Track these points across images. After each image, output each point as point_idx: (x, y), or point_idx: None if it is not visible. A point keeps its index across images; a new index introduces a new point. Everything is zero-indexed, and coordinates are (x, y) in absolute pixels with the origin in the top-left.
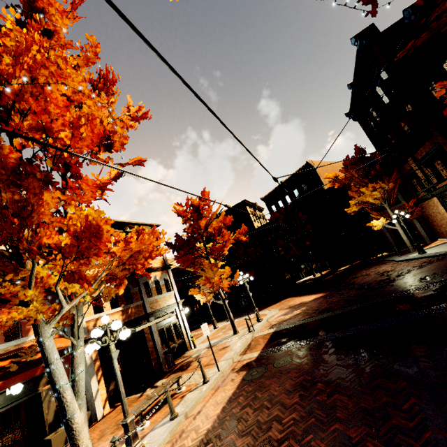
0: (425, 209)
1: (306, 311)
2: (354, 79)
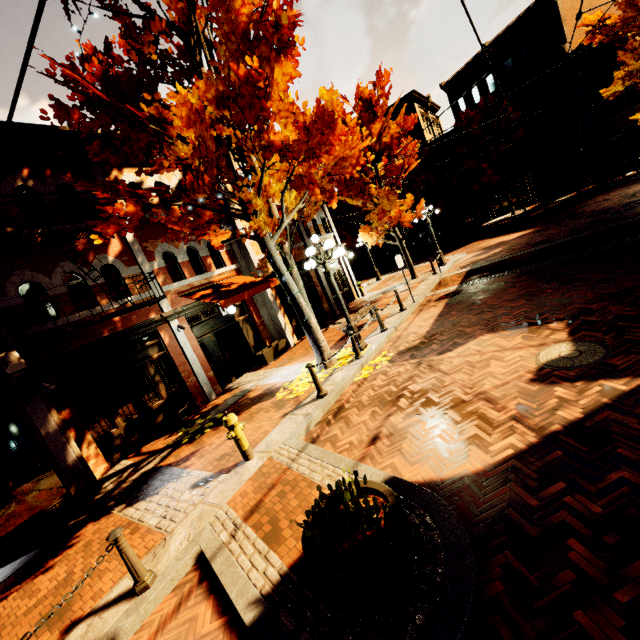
0: None
1: (512, 248)
2: None
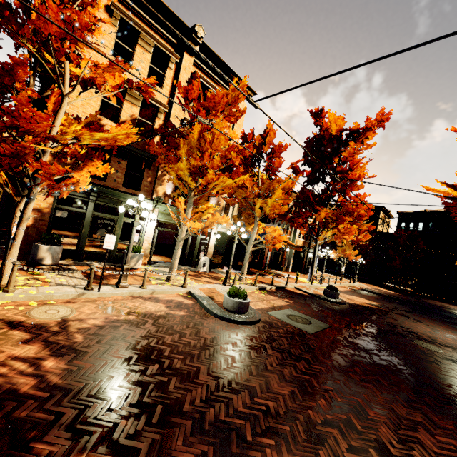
0: None
1: (384, 293)
2: None
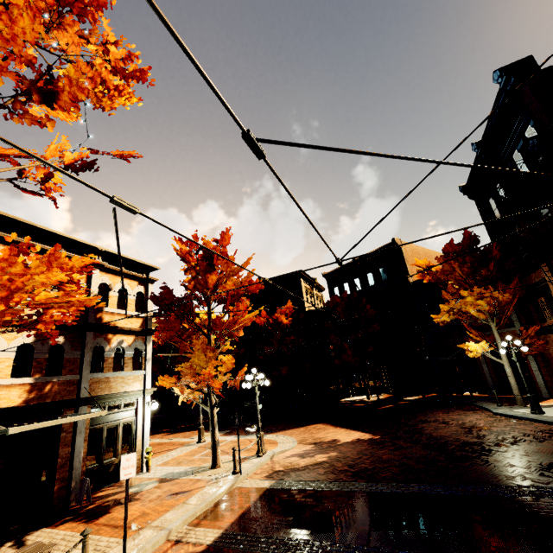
0: (550, 344)
1: (335, 463)
2: (484, 137)
